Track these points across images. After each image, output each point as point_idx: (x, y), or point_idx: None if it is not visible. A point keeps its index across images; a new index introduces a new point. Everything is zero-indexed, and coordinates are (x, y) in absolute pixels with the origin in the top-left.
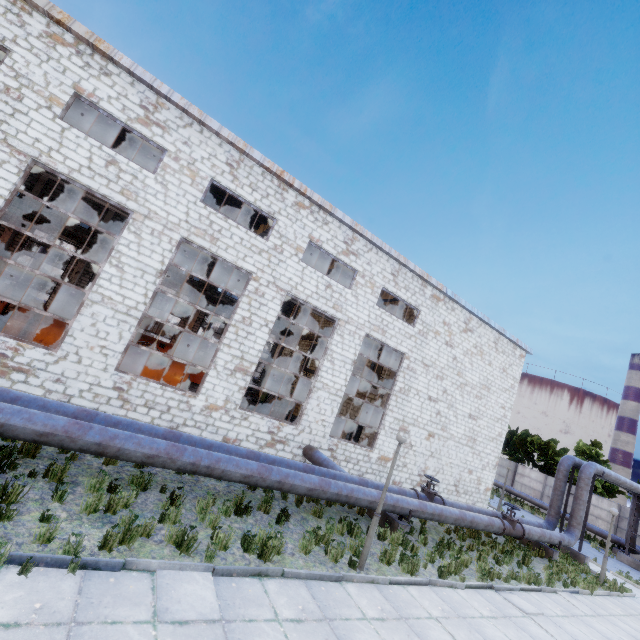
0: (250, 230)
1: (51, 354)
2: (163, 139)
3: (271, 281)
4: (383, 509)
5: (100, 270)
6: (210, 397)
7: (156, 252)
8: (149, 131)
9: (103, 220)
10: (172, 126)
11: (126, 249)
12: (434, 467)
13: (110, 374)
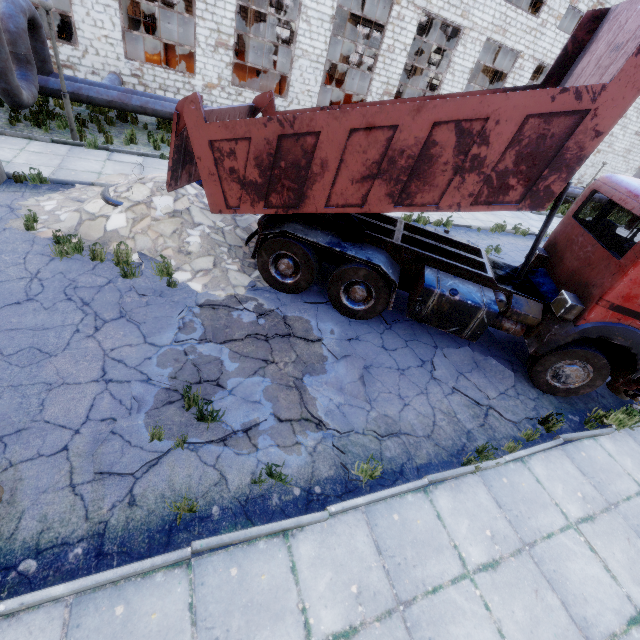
0: (528, 13)
1: None
2: None
3: (531, 55)
4: (570, 196)
5: (442, 78)
6: None
7: (471, 56)
8: None
9: None
10: None
11: (457, 59)
12: (590, 174)
13: None
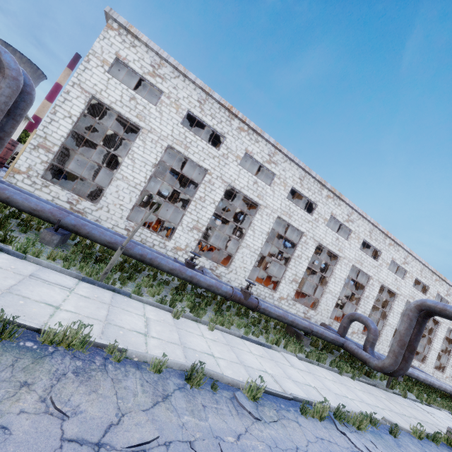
0: None
1: (424, 365)
2: (448, 298)
3: None
4: None
5: (432, 339)
6: (446, 374)
7: (443, 332)
8: (446, 297)
9: (314, 256)
10: (450, 294)
11: (438, 333)
12: None
13: (432, 369)
